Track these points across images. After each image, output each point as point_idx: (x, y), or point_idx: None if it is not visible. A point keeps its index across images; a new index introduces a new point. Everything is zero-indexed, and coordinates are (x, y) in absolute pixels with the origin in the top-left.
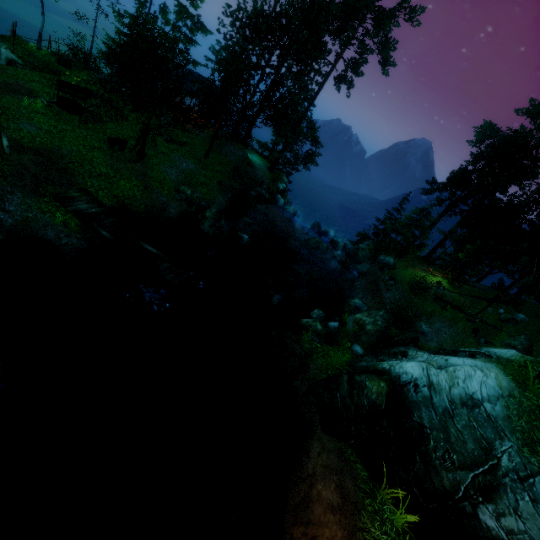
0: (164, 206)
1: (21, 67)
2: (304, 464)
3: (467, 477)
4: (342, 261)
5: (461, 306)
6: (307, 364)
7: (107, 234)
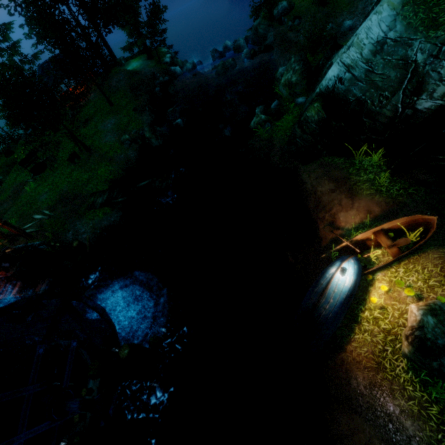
0: (126, 159)
1: (5, 179)
2: (305, 189)
3: (399, 96)
4: (252, 54)
5: None
6: (272, 145)
7: (121, 199)
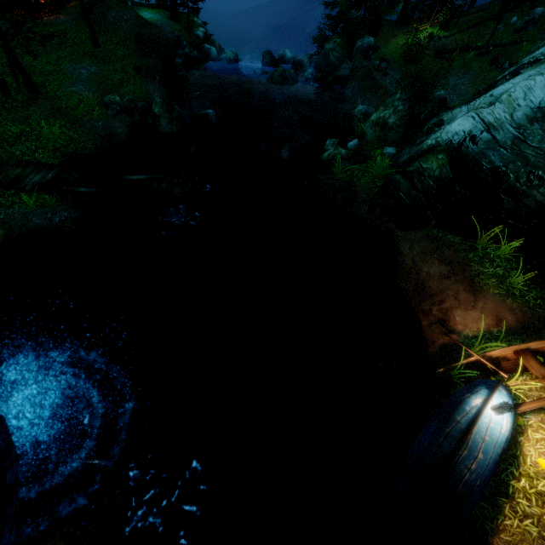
0: (107, 131)
1: None
2: (402, 263)
3: None
4: (318, 79)
5: (467, 45)
6: (354, 190)
7: (86, 189)
